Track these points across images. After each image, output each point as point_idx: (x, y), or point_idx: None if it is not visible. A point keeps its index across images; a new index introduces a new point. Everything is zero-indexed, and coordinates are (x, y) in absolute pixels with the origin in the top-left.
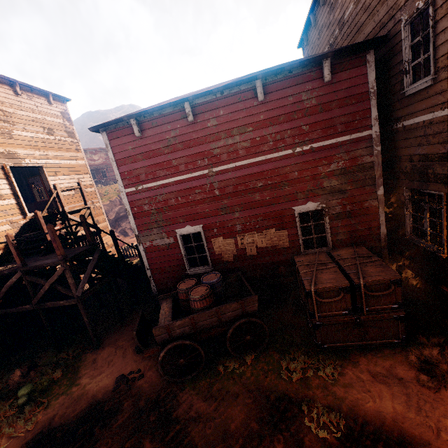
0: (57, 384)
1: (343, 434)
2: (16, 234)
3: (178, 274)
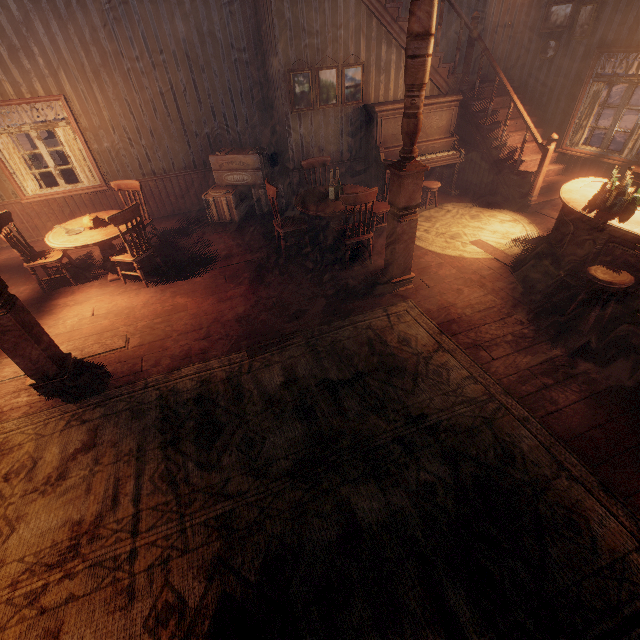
0: None
1: None
2: None
3: None
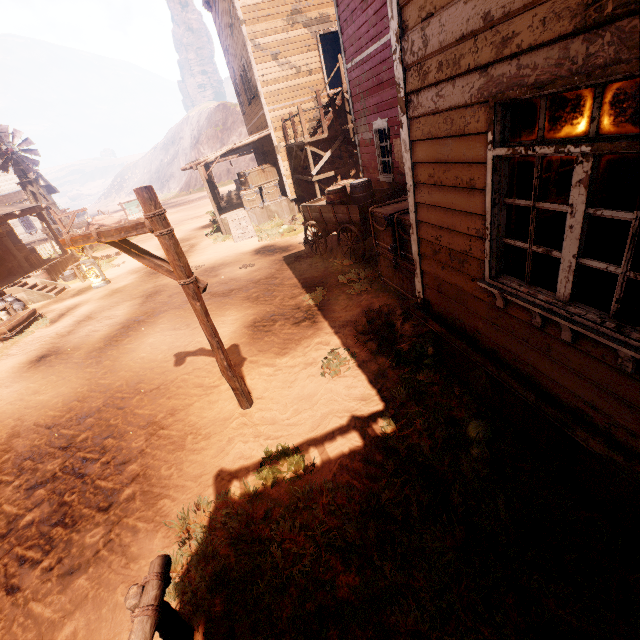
0: (294, 232)
1: (310, 305)
2: (317, 112)
3: (375, 178)
